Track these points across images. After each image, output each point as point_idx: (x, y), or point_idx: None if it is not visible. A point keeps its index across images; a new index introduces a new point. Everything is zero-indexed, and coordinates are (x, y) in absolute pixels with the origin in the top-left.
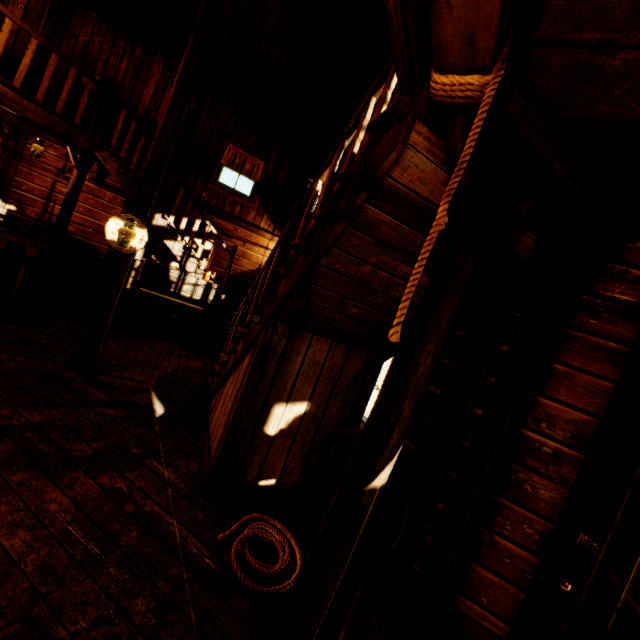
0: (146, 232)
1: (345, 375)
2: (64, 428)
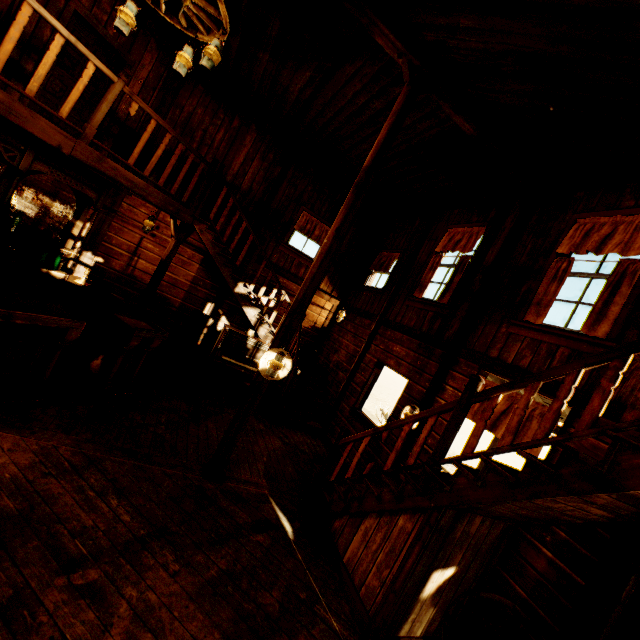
0: (290, 362)
1: (486, 541)
2: (245, 573)
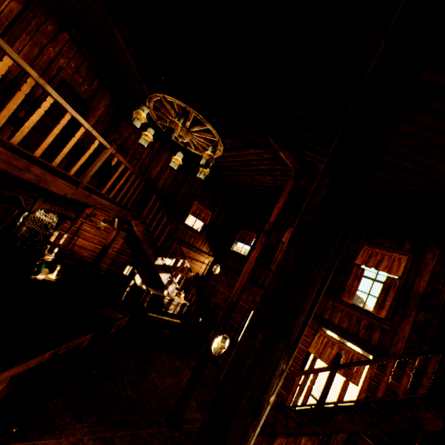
0: (228, 341)
1: (342, 441)
2: None
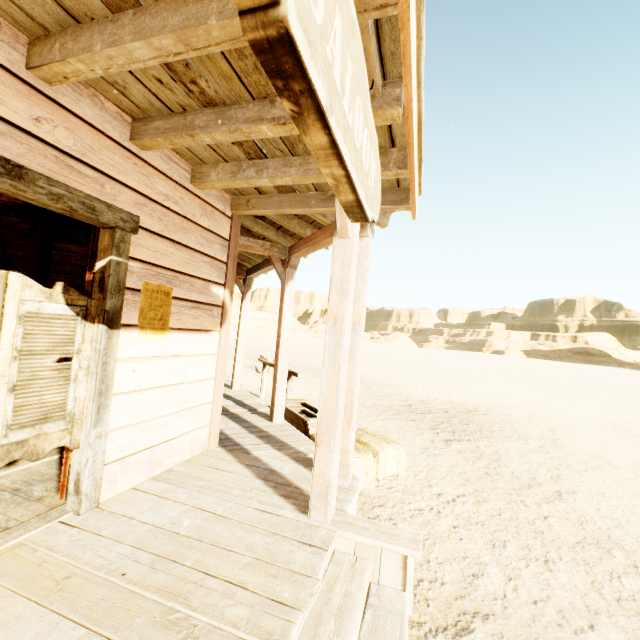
0: None
1: None
2: None
